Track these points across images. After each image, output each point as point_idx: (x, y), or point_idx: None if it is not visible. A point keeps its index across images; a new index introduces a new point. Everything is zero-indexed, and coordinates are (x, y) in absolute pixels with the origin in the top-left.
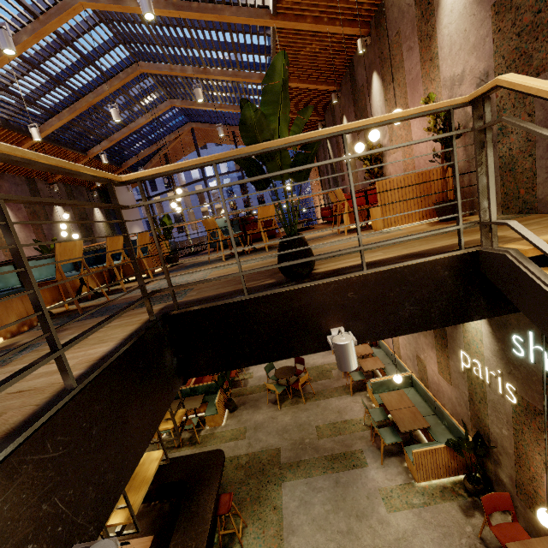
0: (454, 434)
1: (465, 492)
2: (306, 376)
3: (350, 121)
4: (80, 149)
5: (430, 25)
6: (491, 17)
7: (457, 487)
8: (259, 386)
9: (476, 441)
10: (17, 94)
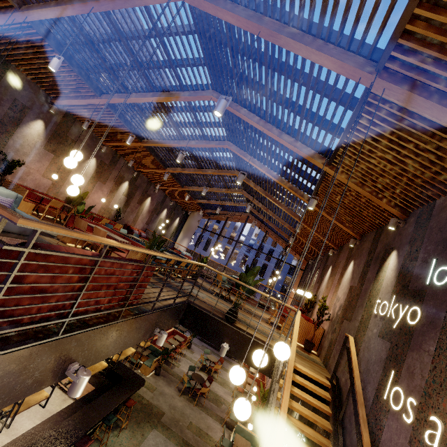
0: None
1: None
2: (207, 389)
3: (319, 274)
4: (194, 197)
5: (344, 272)
6: (349, 289)
7: None
8: (178, 375)
9: None
10: (192, 177)
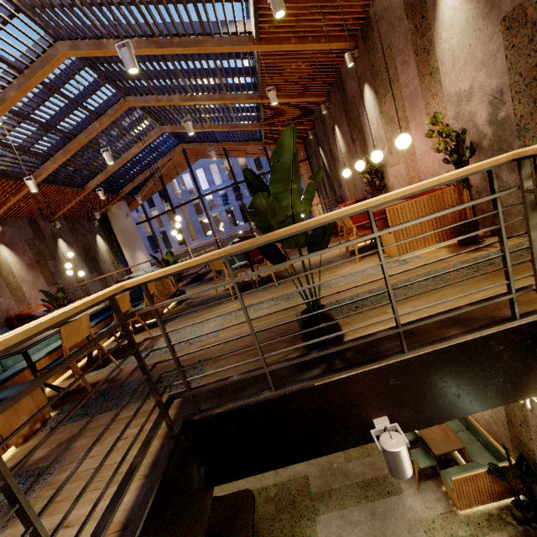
0: (492, 453)
1: (514, 520)
2: None
3: (343, 130)
4: (77, 185)
5: (426, 39)
6: (501, 32)
7: (504, 514)
8: None
9: (520, 465)
10: (11, 145)
